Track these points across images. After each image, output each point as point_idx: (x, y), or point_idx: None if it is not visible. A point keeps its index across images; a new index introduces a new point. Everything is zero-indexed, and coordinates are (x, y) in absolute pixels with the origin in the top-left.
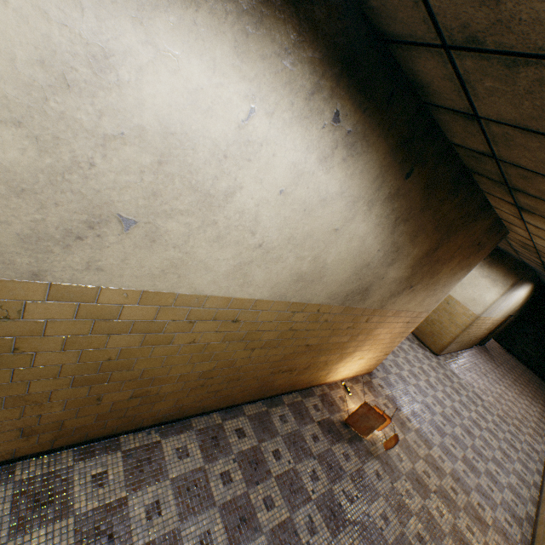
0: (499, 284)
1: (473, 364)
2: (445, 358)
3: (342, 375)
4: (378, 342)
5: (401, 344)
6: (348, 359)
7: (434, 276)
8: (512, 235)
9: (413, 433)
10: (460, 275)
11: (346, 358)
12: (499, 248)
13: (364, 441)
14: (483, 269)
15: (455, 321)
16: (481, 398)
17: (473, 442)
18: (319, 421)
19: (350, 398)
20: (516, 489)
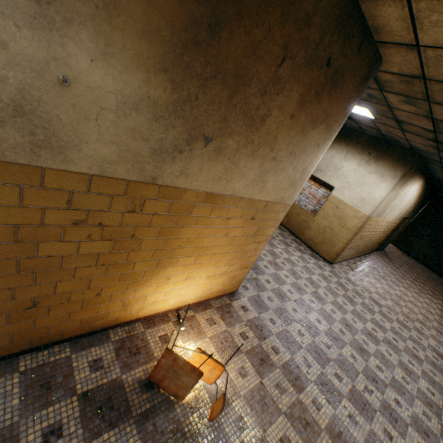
0: (388, 178)
1: (371, 268)
2: (341, 266)
3: (172, 304)
4: (210, 251)
5: (289, 256)
6: (159, 281)
7: (258, 124)
8: (387, 65)
9: (278, 371)
10: (316, 137)
11: (149, 279)
12: (384, 136)
13: (178, 409)
14: (370, 165)
15: (346, 225)
16: (379, 304)
17: (366, 363)
18: (89, 390)
19: (182, 334)
20: (423, 422)
